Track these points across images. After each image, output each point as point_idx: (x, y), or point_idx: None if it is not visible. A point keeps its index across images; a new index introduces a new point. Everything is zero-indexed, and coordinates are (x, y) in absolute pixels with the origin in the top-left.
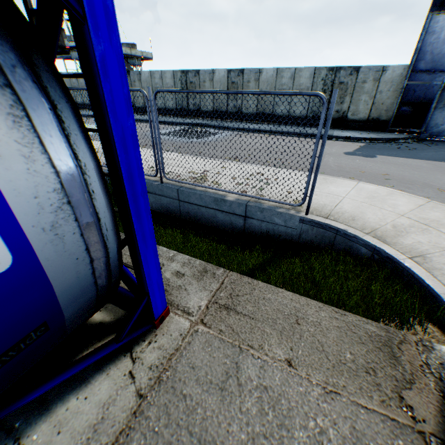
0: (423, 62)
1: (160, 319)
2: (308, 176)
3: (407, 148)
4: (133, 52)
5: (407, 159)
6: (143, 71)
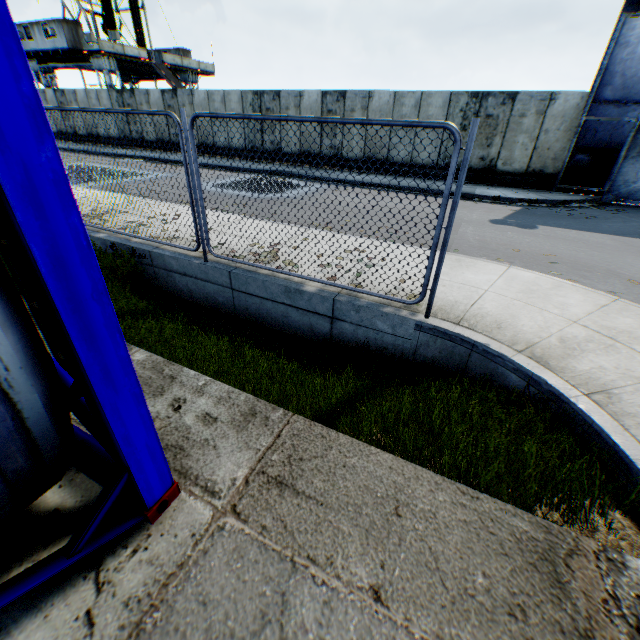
0: (610, 89)
1: (160, 506)
2: (429, 258)
3: (583, 216)
4: (186, 62)
5: (582, 233)
6: (197, 91)
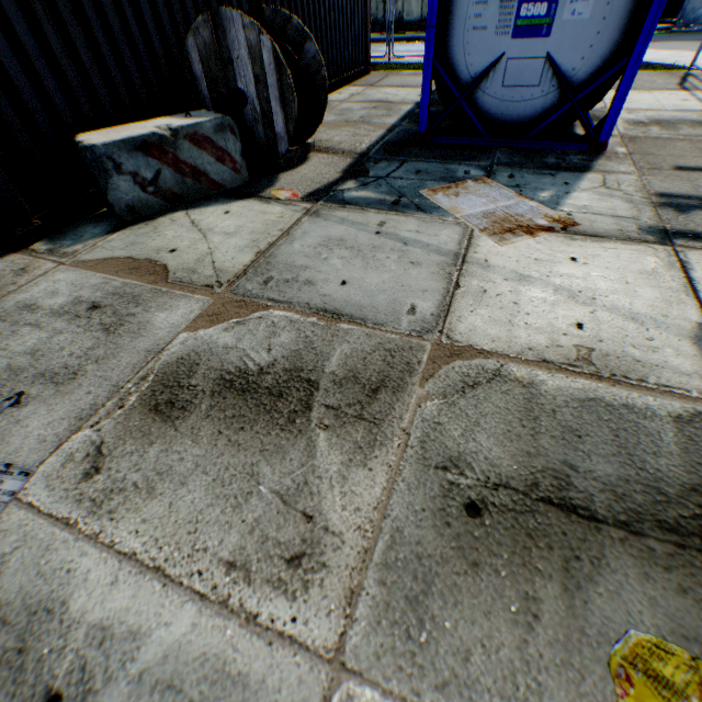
0: None
1: None
2: None
3: (661, 38)
4: None
5: (662, 44)
6: None
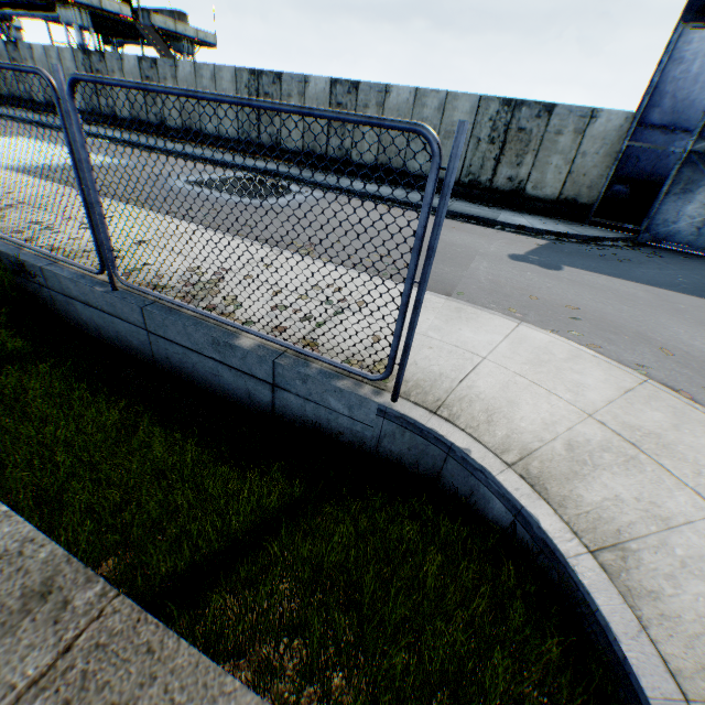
0: (659, 111)
1: None
2: (397, 323)
3: (616, 257)
4: (181, 28)
5: (613, 279)
6: (182, 62)
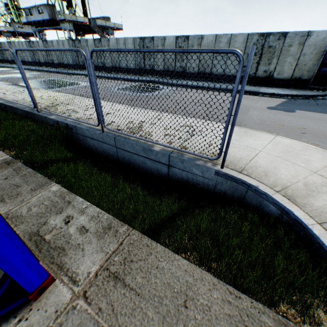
0: None
1: (40, 290)
2: (223, 134)
3: (324, 104)
4: (108, 24)
5: (323, 114)
6: (111, 38)
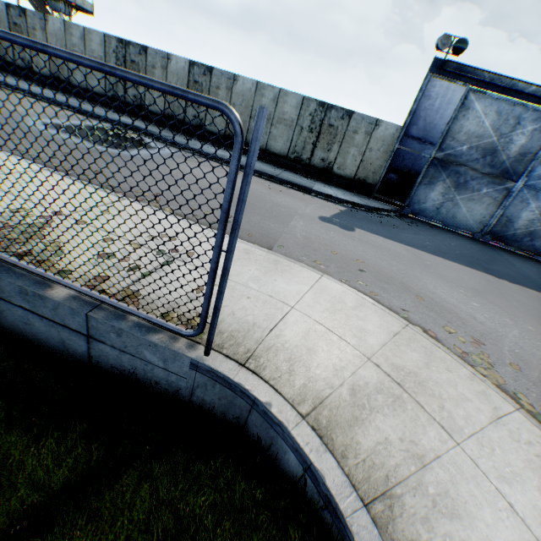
0: (416, 128)
1: None
2: (207, 286)
3: (390, 224)
4: None
5: (387, 240)
6: (52, 18)
